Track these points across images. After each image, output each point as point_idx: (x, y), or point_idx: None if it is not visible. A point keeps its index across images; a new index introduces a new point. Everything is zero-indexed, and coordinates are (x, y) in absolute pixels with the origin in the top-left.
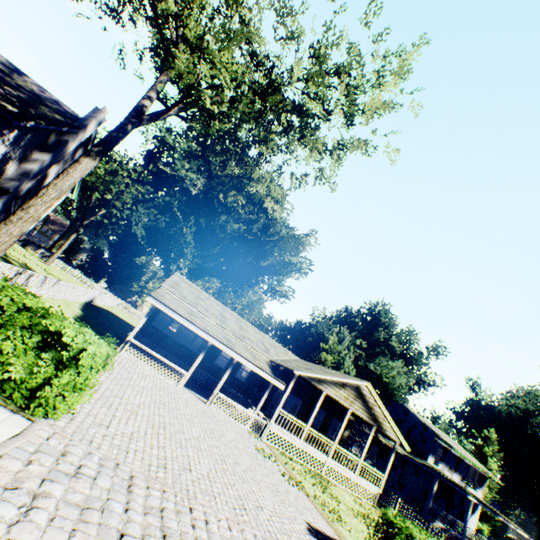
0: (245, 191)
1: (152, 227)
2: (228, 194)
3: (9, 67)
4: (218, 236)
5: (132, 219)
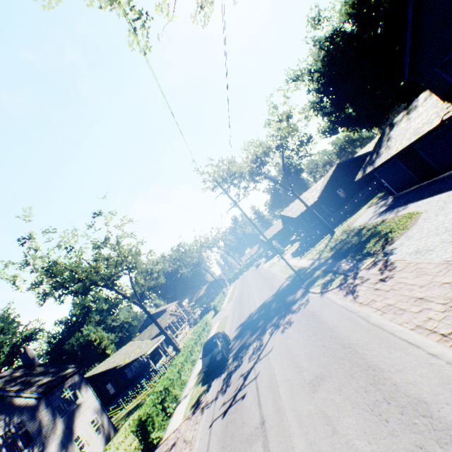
0: None
1: None
2: None
3: None
4: None
5: None
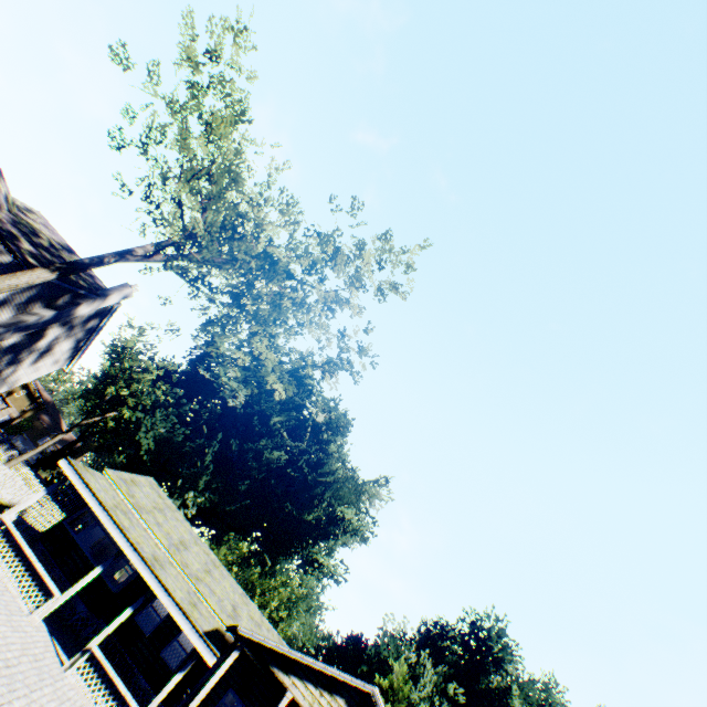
0: (300, 413)
1: (166, 439)
2: (274, 412)
3: (65, 247)
4: (251, 466)
5: (143, 425)
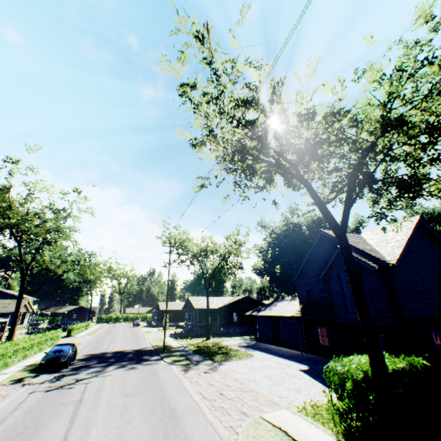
0: None
1: None
2: None
3: None
4: None
5: None
